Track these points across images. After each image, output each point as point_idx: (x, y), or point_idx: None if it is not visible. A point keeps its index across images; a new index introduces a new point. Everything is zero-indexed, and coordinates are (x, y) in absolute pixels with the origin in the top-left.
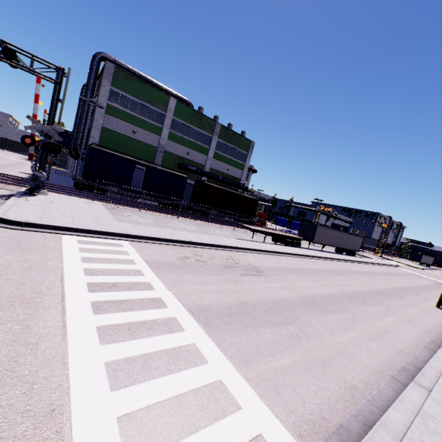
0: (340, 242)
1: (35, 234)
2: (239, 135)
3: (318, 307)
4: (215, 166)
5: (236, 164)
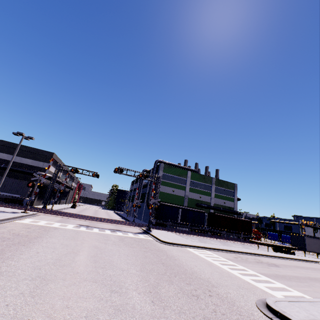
0: None
1: (179, 247)
2: (226, 181)
3: (318, 281)
4: (216, 201)
5: (229, 199)
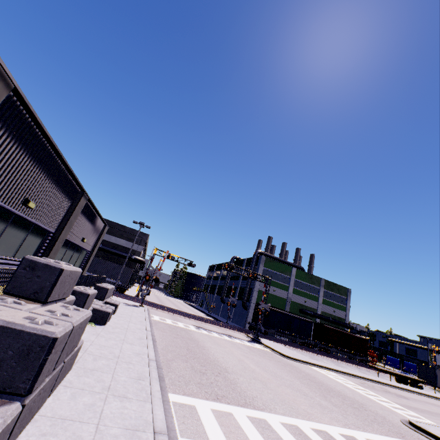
0: None
1: (303, 364)
2: (338, 284)
3: None
4: (324, 309)
5: (339, 307)
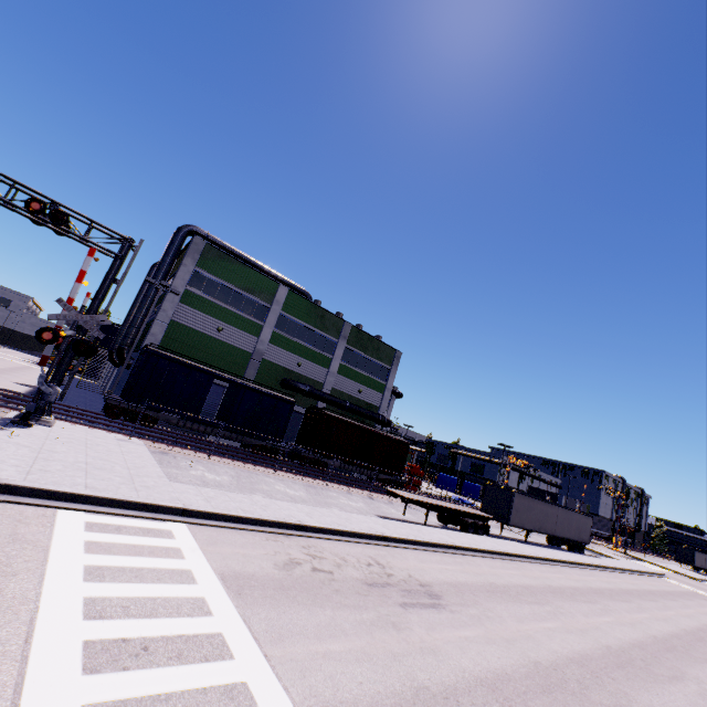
0: (555, 525)
1: (5, 508)
2: (378, 340)
3: (574, 697)
4: (339, 385)
5: (373, 384)
